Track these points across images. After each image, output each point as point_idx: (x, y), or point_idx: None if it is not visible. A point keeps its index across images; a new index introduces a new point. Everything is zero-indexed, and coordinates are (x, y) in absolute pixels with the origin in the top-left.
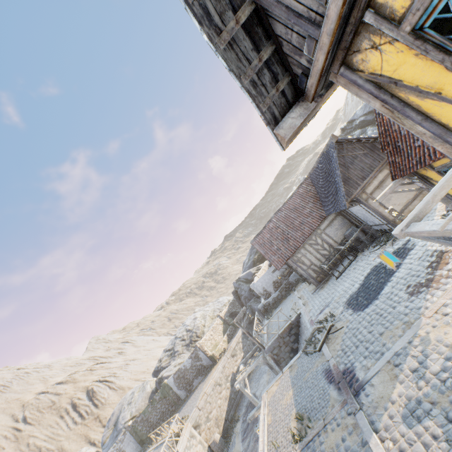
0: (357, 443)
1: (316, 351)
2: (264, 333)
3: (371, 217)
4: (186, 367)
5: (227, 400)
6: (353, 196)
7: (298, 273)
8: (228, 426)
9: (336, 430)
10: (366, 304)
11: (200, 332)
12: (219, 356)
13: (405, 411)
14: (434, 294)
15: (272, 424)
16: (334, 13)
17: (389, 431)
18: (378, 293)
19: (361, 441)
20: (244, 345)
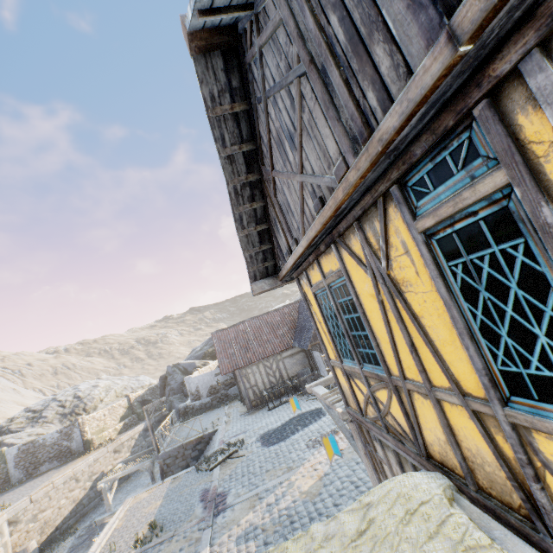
0: (191, 552)
1: (208, 470)
2: (169, 435)
3: (324, 367)
4: (46, 442)
5: (75, 503)
6: (318, 342)
7: (239, 388)
8: (55, 538)
9: (180, 541)
10: (274, 442)
11: (91, 405)
12: (98, 444)
13: (242, 533)
14: (320, 452)
15: (121, 529)
16: (289, 265)
17: (221, 546)
18: (289, 436)
19: (196, 551)
20: (137, 443)
